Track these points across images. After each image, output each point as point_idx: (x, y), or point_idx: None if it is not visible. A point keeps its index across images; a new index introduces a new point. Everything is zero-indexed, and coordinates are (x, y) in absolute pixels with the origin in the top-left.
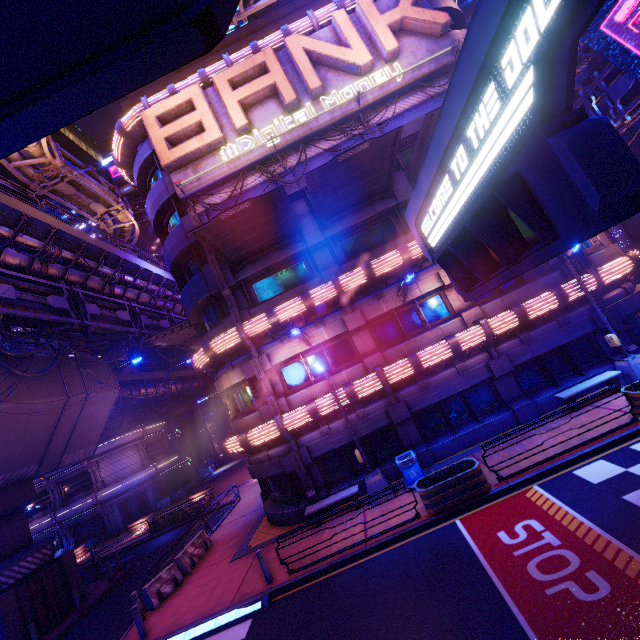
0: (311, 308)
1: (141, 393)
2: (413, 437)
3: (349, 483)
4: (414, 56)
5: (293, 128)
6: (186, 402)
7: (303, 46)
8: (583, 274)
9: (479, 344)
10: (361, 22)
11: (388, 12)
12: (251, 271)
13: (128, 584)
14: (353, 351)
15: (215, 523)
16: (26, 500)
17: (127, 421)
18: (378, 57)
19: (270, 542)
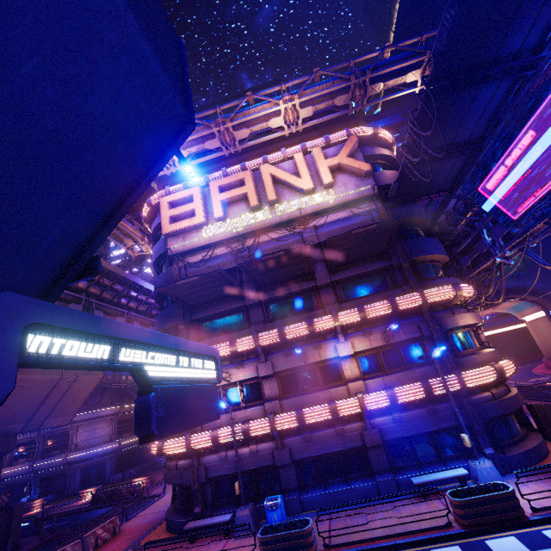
0: (234, 353)
1: (122, 379)
2: (291, 482)
3: (230, 509)
4: (345, 187)
5: (251, 223)
6: None
7: (270, 172)
8: (451, 373)
9: (357, 413)
10: (313, 160)
11: (330, 158)
12: (203, 314)
13: (50, 547)
14: (262, 393)
15: (136, 511)
16: (7, 450)
17: (111, 397)
18: (320, 184)
19: (154, 545)
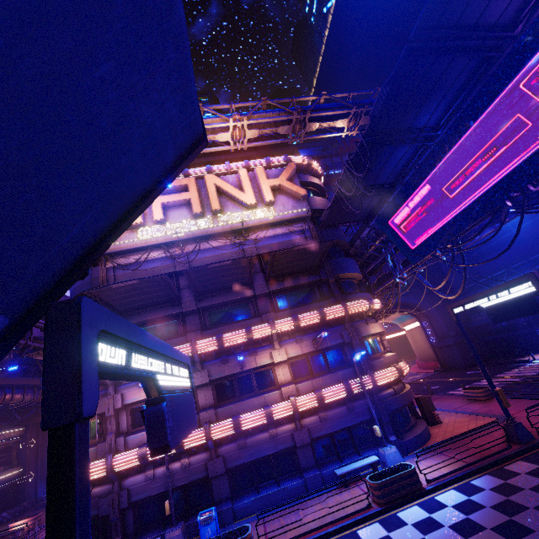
0: None
1: (5, 398)
2: (224, 492)
3: (156, 534)
4: (284, 206)
5: (193, 230)
6: None
7: (215, 182)
8: (366, 374)
9: (289, 415)
10: (256, 178)
11: (272, 179)
12: (133, 320)
13: None
14: (196, 402)
15: None
16: None
17: None
18: (262, 201)
19: None
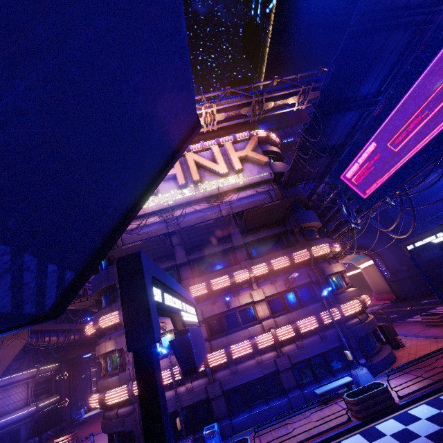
0: None
1: (45, 340)
2: (222, 410)
3: None
4: (250, 172)
5: (180, 198)
6: (79, 349)
7: (194, 159)
8: (334, 307)
9: (271, 345)
10: (226, 152)
11: (239, 151)
12: None
13: None
14: None
15: None
16: None
17: (28, 360)
18: (232, 169)
19: None
